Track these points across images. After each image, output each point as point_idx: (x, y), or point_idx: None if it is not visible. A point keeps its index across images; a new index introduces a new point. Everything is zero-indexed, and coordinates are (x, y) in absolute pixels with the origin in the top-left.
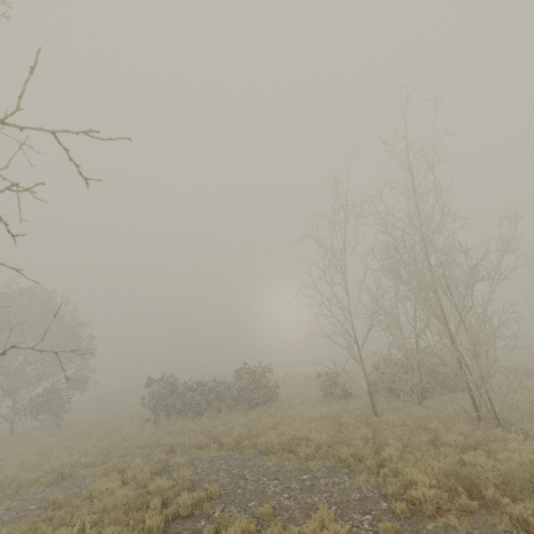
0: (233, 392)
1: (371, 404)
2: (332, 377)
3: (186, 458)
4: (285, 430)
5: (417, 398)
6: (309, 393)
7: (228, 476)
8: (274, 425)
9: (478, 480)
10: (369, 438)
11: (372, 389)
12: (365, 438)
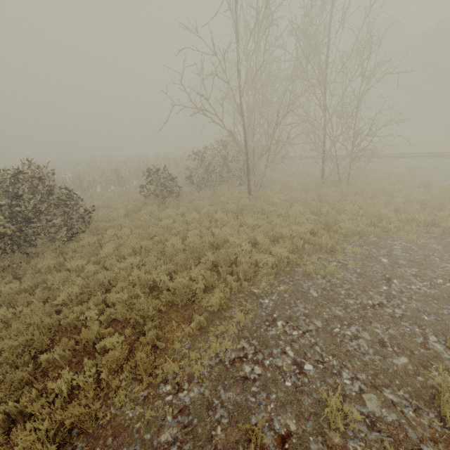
0: (1, 230)
1: (249, 190)
2: (167, 173)
3: (199, 394)
4: (240, 240)
5: (243, 181)
6: (106, 201)
7: (361, 324)
8: (220, 241)
9: (439, 206)
10: (329, 212)
11: (201, 181)
12: (321, 213)
